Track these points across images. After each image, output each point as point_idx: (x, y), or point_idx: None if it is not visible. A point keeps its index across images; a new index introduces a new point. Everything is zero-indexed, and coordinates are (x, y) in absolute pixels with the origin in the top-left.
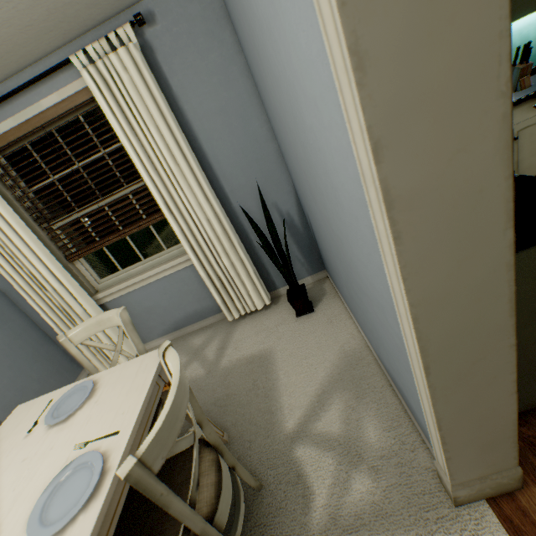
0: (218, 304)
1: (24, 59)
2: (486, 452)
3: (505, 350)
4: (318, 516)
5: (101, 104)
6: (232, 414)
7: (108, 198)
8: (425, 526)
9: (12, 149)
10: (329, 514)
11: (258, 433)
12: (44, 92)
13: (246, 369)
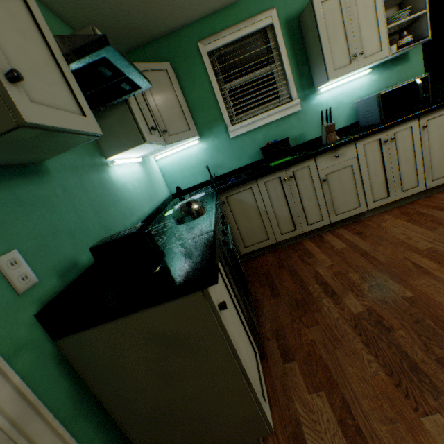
0: None
1: None
2: None
3: (5, 442)
4: None
5: None
6: None
7: None
8: None
9: None
10: None
11: None
12: None
13: None
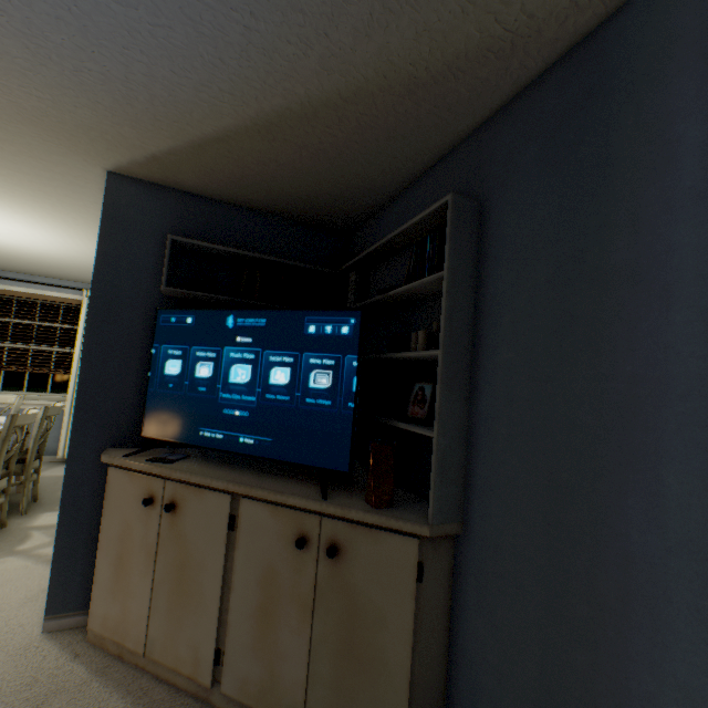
0: (56, 447)
1: (61, 278)
2: None
3: None
4: None
5: (84, 311)
6: (31, 488)
7: (41, 346)
8: None
9: (4, 296)
10: None
11: (47, 492)
12: (56, 290)
13: (55, 478)
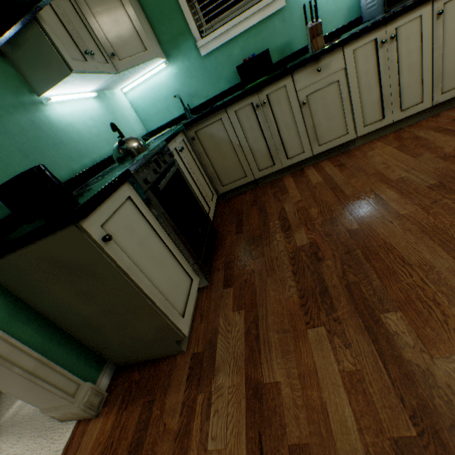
0: None
1: None
2: (34, 392)
3: None
4: (11, 411)
5: None
6: None
7: None
8: (41, 431)
9: None
10: (16, 411)
11: None
12: None
13: None
